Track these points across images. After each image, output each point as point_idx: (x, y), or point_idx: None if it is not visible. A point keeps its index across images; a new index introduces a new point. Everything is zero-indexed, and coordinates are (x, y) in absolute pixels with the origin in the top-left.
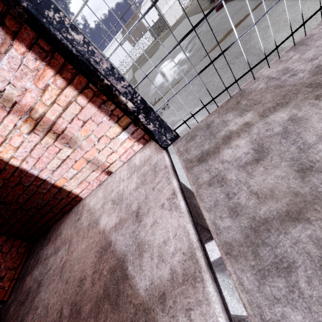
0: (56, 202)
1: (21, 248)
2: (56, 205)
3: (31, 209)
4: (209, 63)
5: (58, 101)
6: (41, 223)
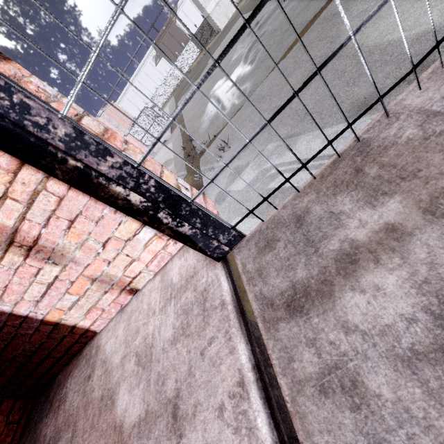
0: (55, 343)
1: (14, 413)
2: (56, 346)
3: (16, 357)
4: (290, 97)
5: (11, 194)
6: (38, 373)
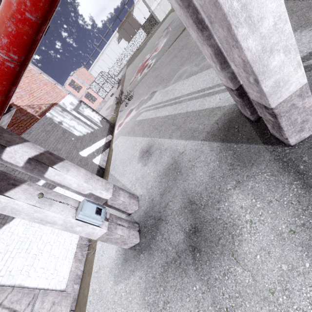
0: None
1: None
2: None
3: None
4: None
5: None
6: None
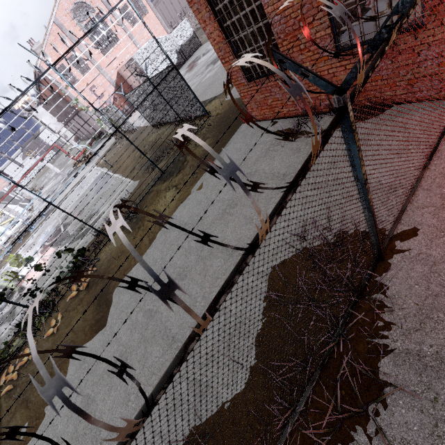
0: None
1: None
2: None
3: None
4: None
5: None
6: None
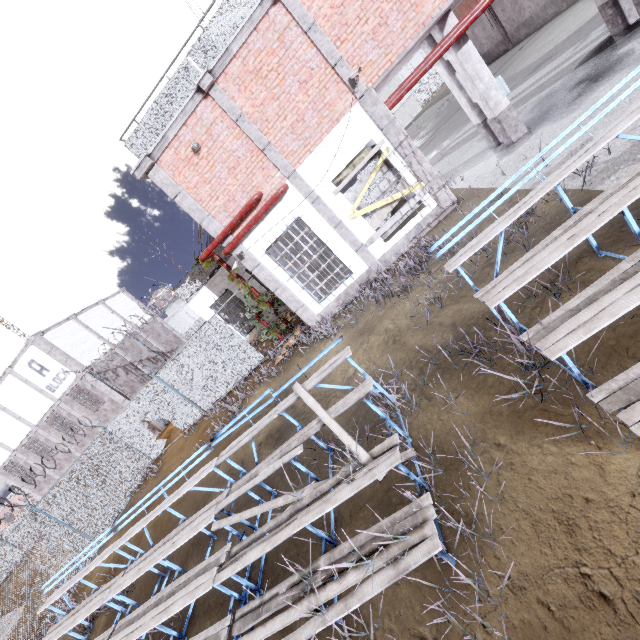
0: None
1: None
2: None
3: None
4: None
5: None
6: None
